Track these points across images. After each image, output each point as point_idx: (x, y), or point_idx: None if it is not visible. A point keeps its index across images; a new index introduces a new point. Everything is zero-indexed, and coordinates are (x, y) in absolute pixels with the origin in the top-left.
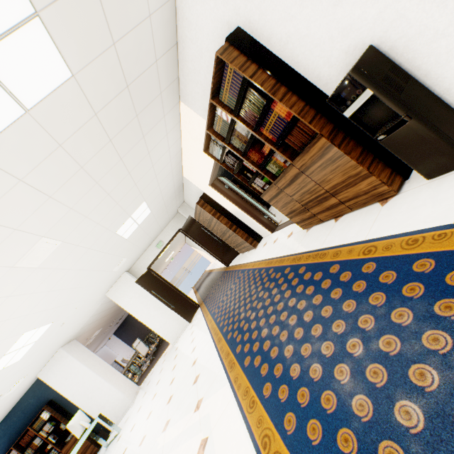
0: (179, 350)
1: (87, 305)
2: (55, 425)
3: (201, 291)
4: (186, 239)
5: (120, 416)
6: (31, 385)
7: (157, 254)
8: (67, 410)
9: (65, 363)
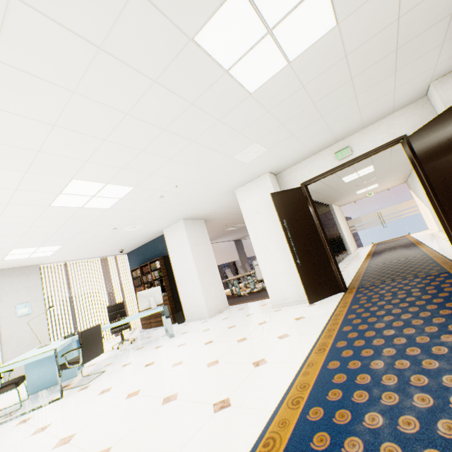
0: (251, 337)
1: (201, 190)
2: (160, 277)
3: (373, 265)
4: (410, 176)
5: (196, 317)
6: (163, 234)
7: (329, 168)
8: (173, 273)
9: (180, 236)
